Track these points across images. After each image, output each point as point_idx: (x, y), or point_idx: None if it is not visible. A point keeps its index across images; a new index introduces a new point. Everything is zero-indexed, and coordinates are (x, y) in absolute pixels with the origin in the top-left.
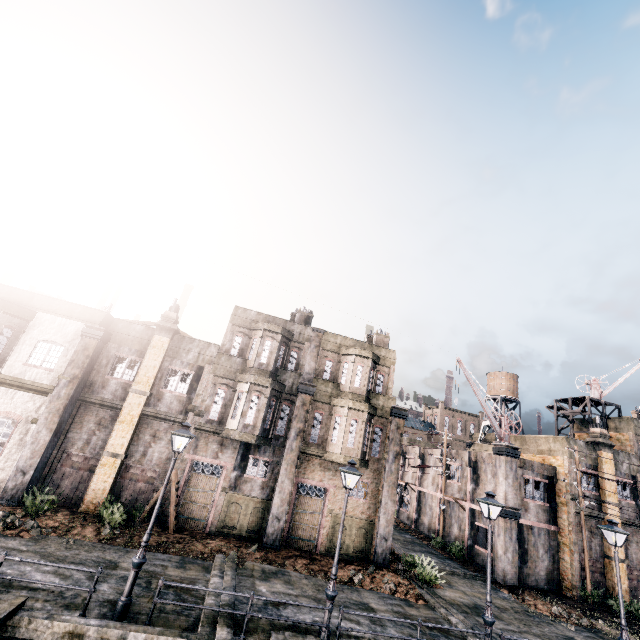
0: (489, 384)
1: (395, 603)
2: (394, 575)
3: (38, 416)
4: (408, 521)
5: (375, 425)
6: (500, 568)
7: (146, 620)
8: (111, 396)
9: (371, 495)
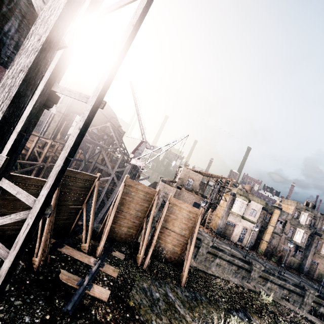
0: None
1: None
2: None
3: (252, 229)
4: None
5: None
6: None
7: (322, 295)
8: (263, 224)
9: None
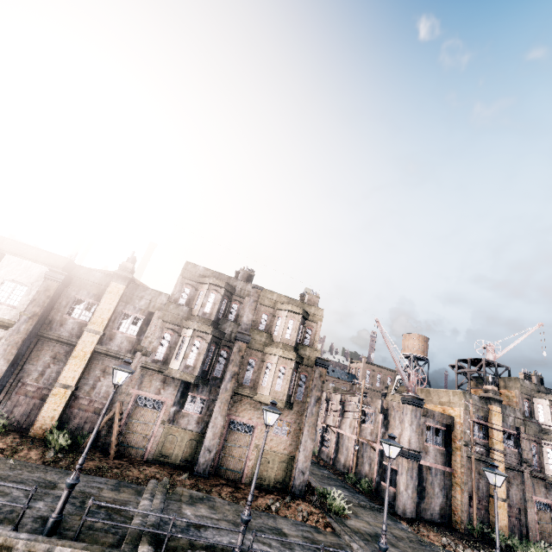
0: (404, 344)
1: (306, 529)
2: (308, 505)
3: None
4: (327, 459)
5: (301, 372)
6: (401, 502)
7: (74, 536)
8: (67, 333)
9: (293, 433)
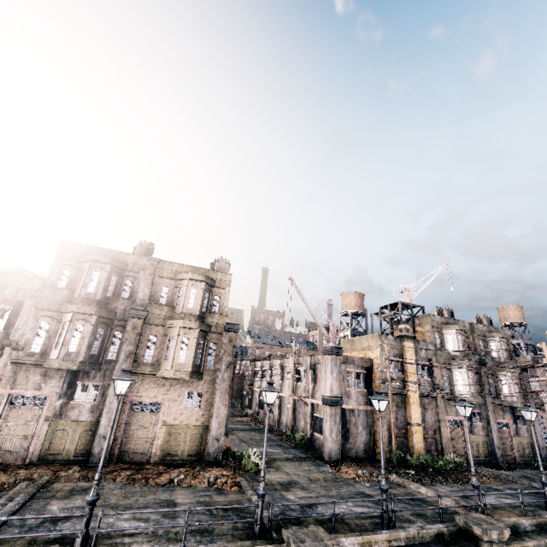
0: (342, 303)
1: (206, 494)
2: (221, 470)
3: None
4: (273, 423)
5: (210, 341)
6: (327, 447)
7: None
8: None
9: (206, 403)
